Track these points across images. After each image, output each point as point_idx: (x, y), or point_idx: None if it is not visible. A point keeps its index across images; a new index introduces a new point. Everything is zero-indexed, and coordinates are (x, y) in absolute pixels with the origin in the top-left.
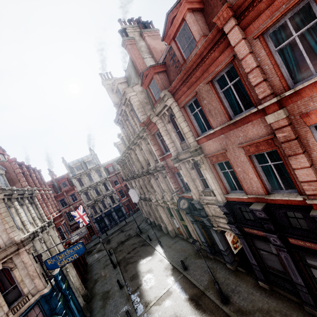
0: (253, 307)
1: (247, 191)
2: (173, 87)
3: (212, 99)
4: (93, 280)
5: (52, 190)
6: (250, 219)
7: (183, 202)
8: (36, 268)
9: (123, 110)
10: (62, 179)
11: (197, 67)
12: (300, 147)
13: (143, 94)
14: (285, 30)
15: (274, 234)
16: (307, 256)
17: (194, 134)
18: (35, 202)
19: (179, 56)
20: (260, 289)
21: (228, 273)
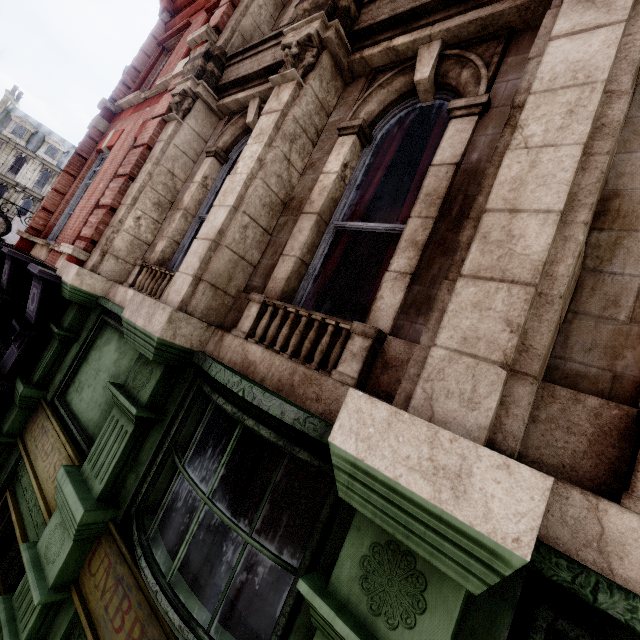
0: None
1: None
2: None
3: None
4: None
5: None
6: None
7: None
8: None
9: None
10: None
11: None
12: (71, 164)
13: None
14: None
15: None
16: None
17: None
18: None
19: None
20: None
21: None
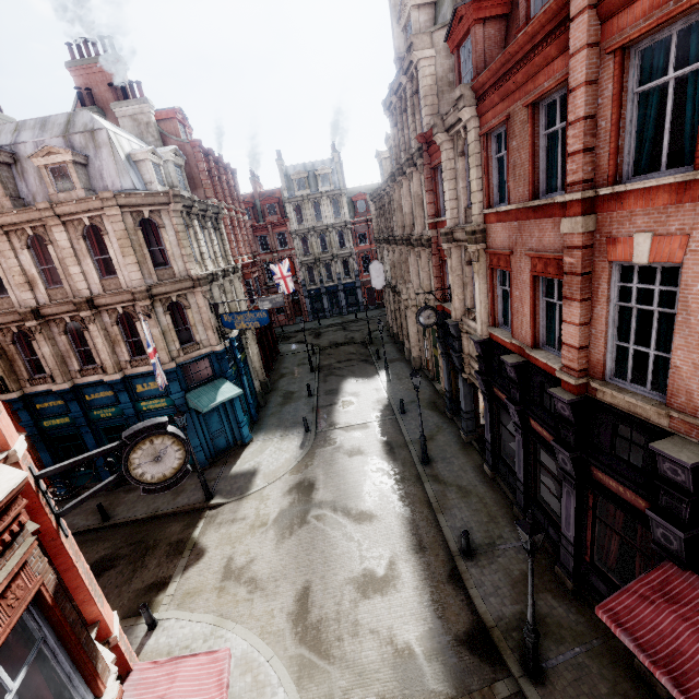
0: (454, 482)
1: (514, 333)
2: (480, 85)
3: (524, 145)
4: (280, 373)
5: (251, 214)
6: (506, 378)
7: (427, 314)
8: (211, 318)
9: (402, 86)
10: (270, 198)
11: (523, 62)
12: (581, 290)
13: (452, 59)
14: (668, 53)
15: (515, 405)
16: (543, 450)
17: (484, 201)
18: (220, 229)
19: (522, 3)
20: (481, 472)
21: (455, 441)
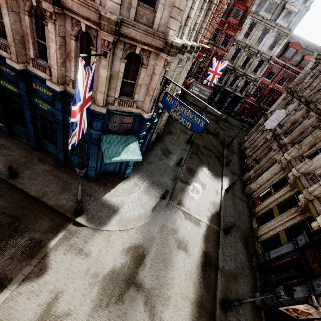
0: None
1: None
2: None
3: None
4: (169, 129)
5: None
6: None
7: None
8: (156, 89)
9: None
10: (242, 3)
11: None
12: None
13: None
14: None
15: None
16: None
17: None
18: (212, 2)
19: None
20: None
21: (250, 297)
